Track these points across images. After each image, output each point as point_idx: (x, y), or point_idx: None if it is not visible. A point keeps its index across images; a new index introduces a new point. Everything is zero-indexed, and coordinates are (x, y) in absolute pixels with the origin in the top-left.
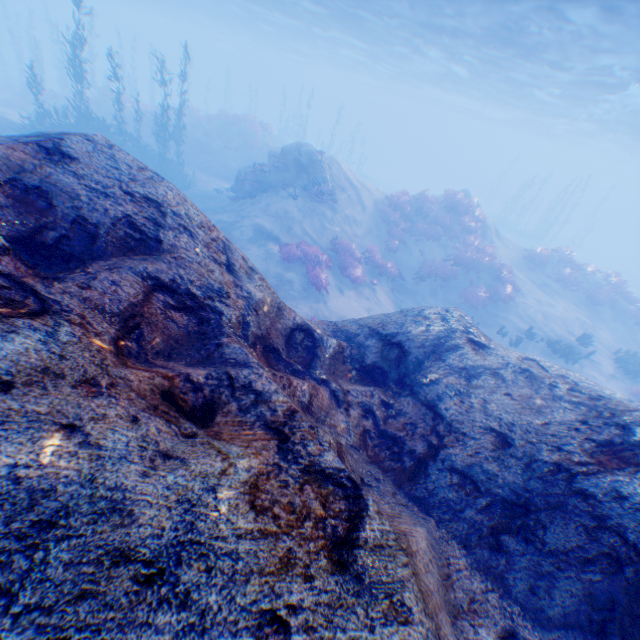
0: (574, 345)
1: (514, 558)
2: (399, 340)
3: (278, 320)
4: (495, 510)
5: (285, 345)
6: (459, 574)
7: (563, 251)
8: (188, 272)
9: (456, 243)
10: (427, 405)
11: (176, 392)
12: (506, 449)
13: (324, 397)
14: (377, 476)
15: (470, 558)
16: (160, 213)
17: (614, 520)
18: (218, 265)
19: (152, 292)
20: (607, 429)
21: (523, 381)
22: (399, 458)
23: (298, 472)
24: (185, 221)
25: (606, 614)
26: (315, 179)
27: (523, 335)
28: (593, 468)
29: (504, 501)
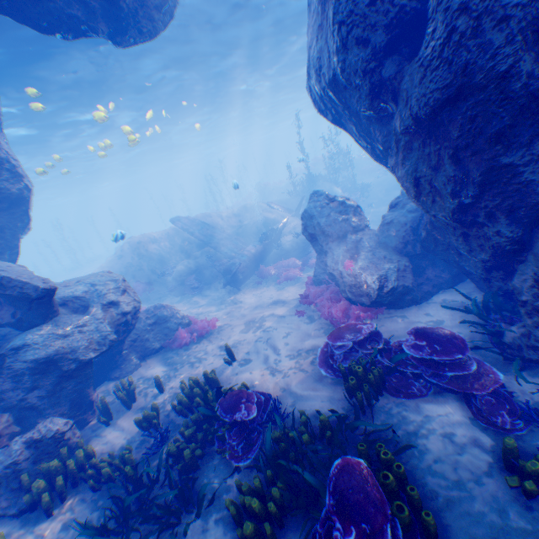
0: None
1: None
2: None
3: None
4: None
5: None
6: None
7: None
8: None
9: None
10: None
11: None
12: None
13: None
14: None
15: None
16: None
17: None
18: None
19: None
20: None
21: None
22: None
23: None
24: None
25: None
26: None
27: None
28: None
29: None
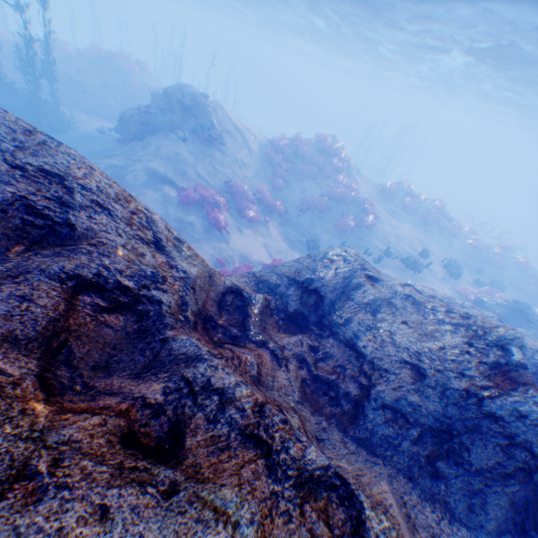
0: (417, 258)
1: (450, 482)
2: (315, 286)
3: (211, 288)
4: (426, 439)
5: (218, 310)
6: (415, 511)
7: (405, 184)
8: (114, 261)
9: (328, 180)
10: (348, 344)
11: (136, 429)
12: (422, 380)
13: (268, 361)
14: (325, 426)
15: (417, 490)
16: (65, 189)
17: (521, 437)
18: (145, 243)
19: (75, 297)
20: (492, 352)
21: (411, 308)
22: (338, 402)
23: (293, 491)
24: (98, 196)
25: (524, 515)
26: (203, 123)
27: (383, 254)
28: (494, 391)
29: (431, 429)
